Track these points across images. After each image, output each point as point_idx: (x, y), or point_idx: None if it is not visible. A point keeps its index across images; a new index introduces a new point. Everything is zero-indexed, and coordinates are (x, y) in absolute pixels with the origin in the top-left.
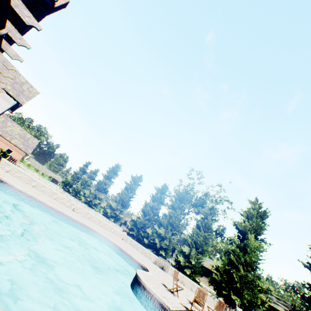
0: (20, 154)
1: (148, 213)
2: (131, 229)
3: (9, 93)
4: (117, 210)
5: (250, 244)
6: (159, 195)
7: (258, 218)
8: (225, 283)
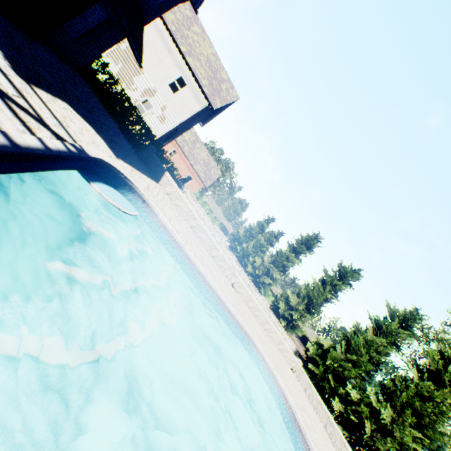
0: (198, 184)
1: (356, 350)
2: (313, 359)
3: (204, 89)
4: (295, 311)
5: None
6: (392, 326)
7: None
8: None
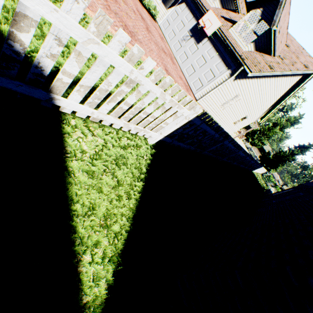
0: None
1: None
2: None
3: None
4: None
5: (273, 130)
6: None
7: (292, 123)
8: (250, 135)
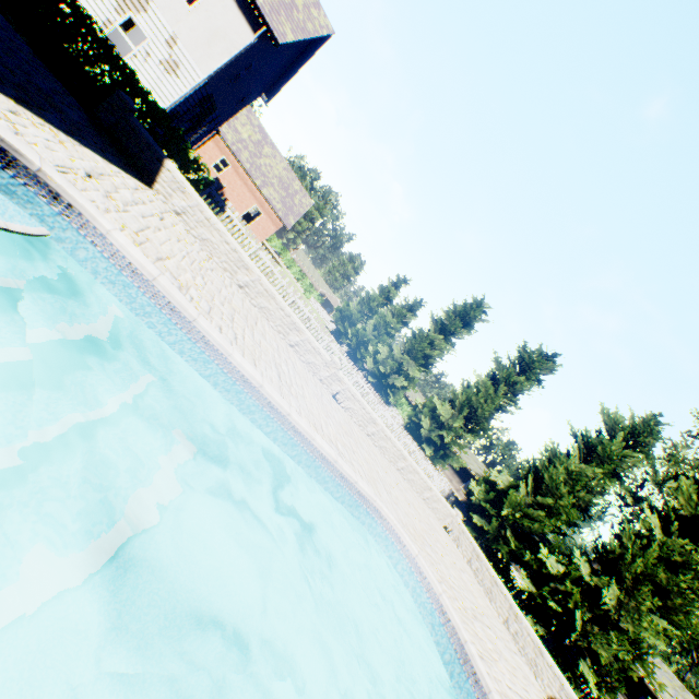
0: (273, 223)
1: (552, 489)
2: (479, 508)
3: None
4: (448, 431)
5: None
6: (613, 446)
7: None
8: None
